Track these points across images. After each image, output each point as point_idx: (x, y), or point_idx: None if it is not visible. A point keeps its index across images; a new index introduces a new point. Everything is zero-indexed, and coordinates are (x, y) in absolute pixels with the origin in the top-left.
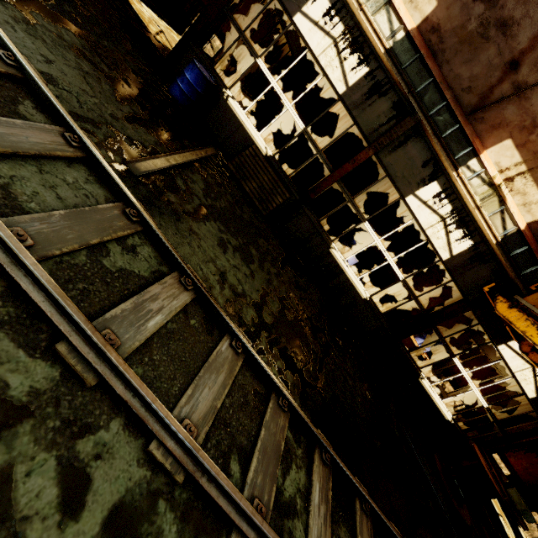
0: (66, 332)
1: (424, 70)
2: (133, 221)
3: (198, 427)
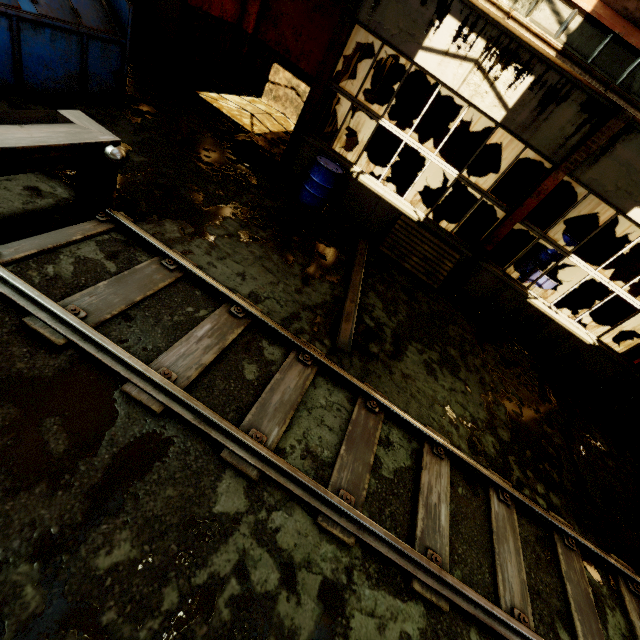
0: (413, 571)
1: (624, 51)
2: (376, 412)
3: (524, 610)
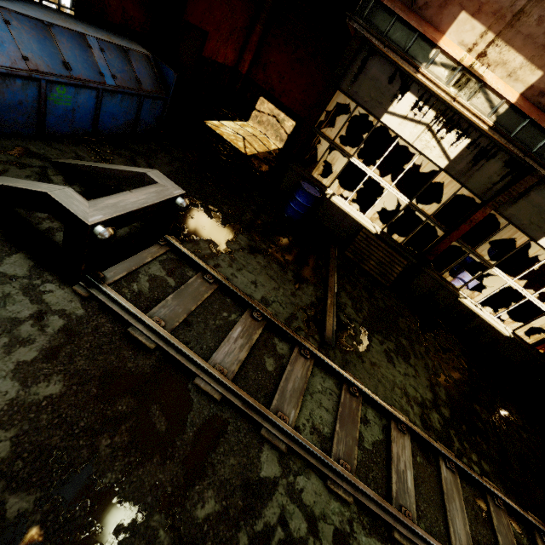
0: (393, 524)
1: (538, 131)
2: (356, 396)
3: None
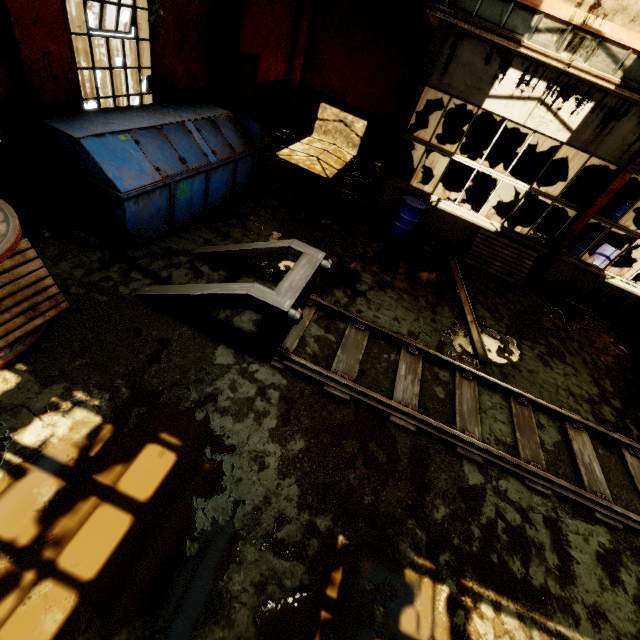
0: (593, 507)
1: None
2: (526, 405)
3: None
